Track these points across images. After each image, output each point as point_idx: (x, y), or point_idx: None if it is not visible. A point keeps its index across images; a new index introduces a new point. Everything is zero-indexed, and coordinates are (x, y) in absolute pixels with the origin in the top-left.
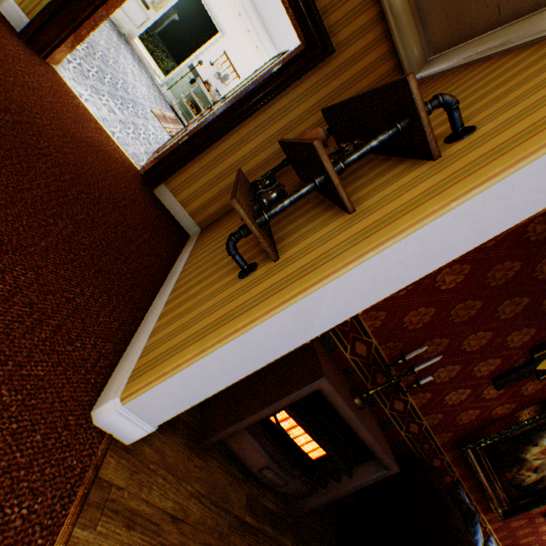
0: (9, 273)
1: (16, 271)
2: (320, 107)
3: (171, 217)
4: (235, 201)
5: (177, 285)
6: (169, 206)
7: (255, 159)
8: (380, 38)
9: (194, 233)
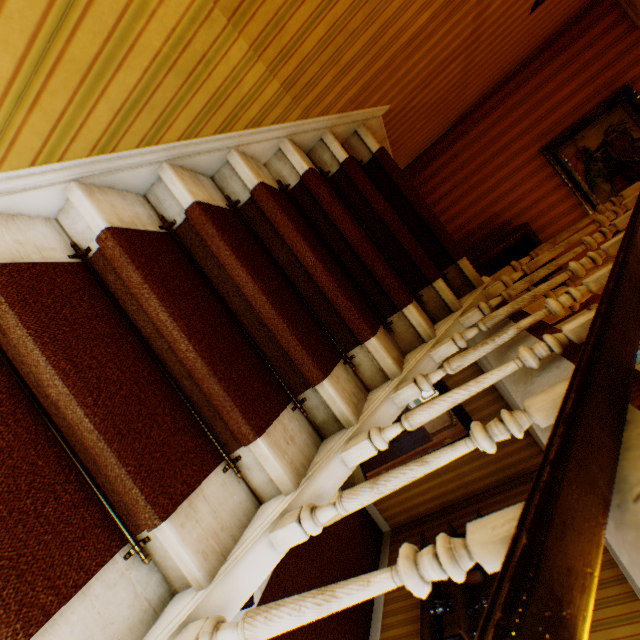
0: (327, 638)
1: (329, 636)
2: (480, 467)
3: (371, 519)
4: (423, 639)
5: (384, 621)
6: (370, 510)
7: (432, 491)
8: (524, 434)
9: (385, 529)
